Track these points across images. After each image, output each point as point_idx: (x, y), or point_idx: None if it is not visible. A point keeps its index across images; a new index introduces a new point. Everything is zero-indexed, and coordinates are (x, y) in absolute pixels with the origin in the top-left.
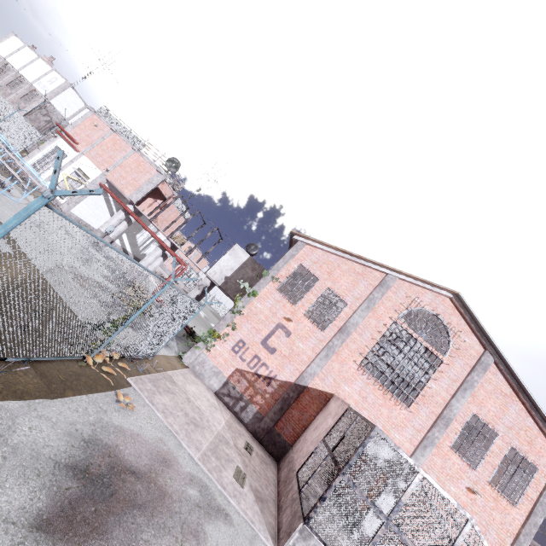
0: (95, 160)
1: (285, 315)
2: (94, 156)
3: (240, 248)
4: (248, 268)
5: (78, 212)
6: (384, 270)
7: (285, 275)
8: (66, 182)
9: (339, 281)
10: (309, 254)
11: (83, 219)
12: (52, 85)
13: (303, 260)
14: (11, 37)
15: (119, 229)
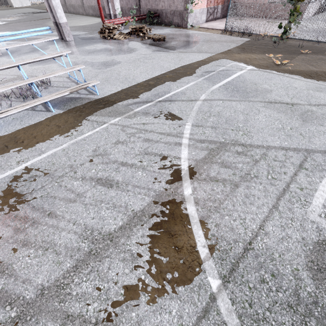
0: None
1: None
2: None
3: None
4: None
5: None
6: None
7: None
8: None
9: None
10: None
11: None
12: None
13: None
14: None
15: None
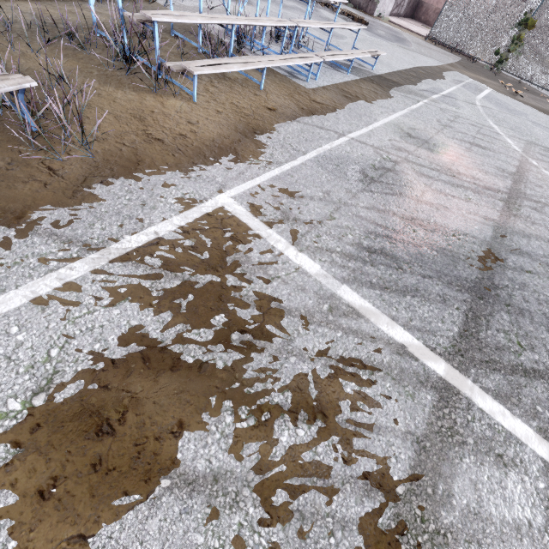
0: None
1: None
2: None
3: None
4: None
5: None
6: None
7: None
8: None
9: None
10: None
11: None
12: None
13: None
14: None
15: None
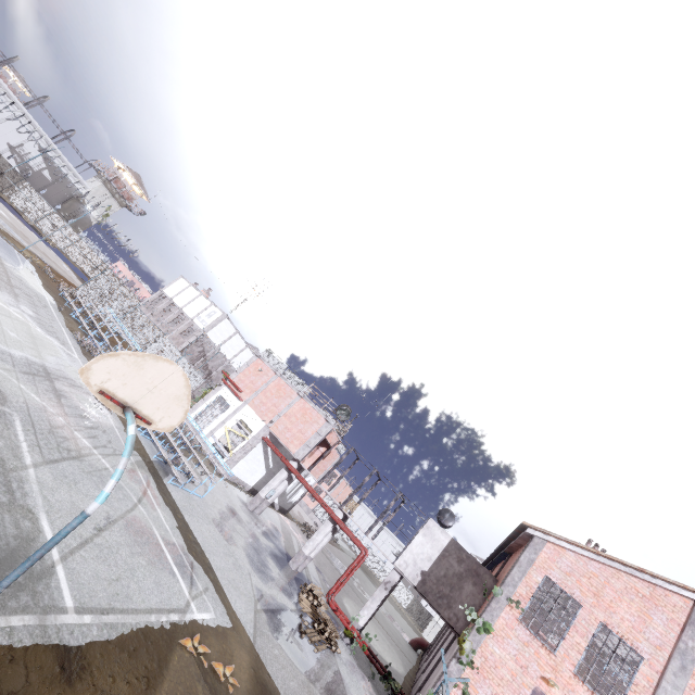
0: (258, 410)
1: (542, 672)
2: (257, 405)
3: (436, 525)
4: (452, 557)
5: (236, 471)
6: (688, 593)
7: (526, 595)
8: (227, 438)
9: (615, 609)
10: (555, 559)
11: (238, 477)
12: (210, 319)
13: (548, 569)
14: (179, 280)
15: (279, 491)
